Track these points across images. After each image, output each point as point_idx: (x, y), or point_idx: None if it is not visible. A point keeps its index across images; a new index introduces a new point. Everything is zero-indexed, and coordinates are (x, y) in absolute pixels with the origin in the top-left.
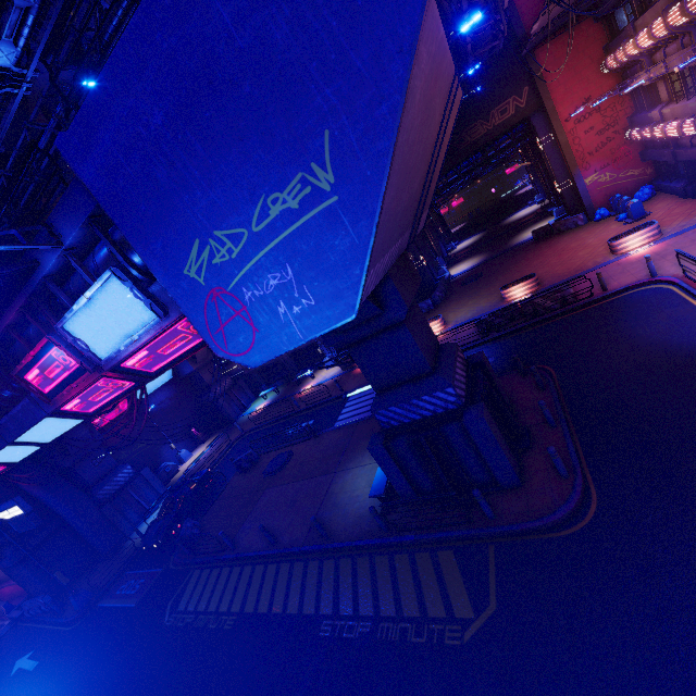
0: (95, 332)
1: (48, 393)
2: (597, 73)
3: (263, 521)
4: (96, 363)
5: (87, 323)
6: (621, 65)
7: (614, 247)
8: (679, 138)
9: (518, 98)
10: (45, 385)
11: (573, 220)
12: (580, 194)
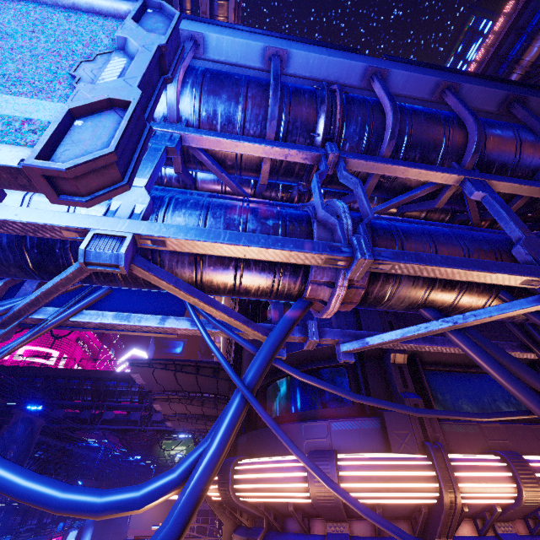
0: None
1: None
2: None
3: None
4: None
5: None
6: None
7: None
8: None
9: None
10: None
11: None
12: None
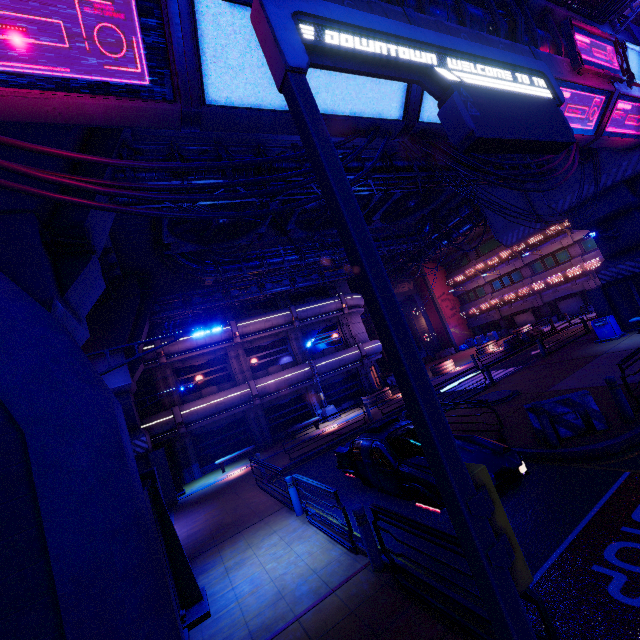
0: (636, 66)
1: (582, 58)
2: (445, 284)
3: (635, 369)
4: (632, 77)
5: (635, 59)
6: (459, 282)
7: (521, 331)
8: (499, 308)
9: (409, 284)
10: (584, 53)
11: (448, 350)
12: (450, 335)
